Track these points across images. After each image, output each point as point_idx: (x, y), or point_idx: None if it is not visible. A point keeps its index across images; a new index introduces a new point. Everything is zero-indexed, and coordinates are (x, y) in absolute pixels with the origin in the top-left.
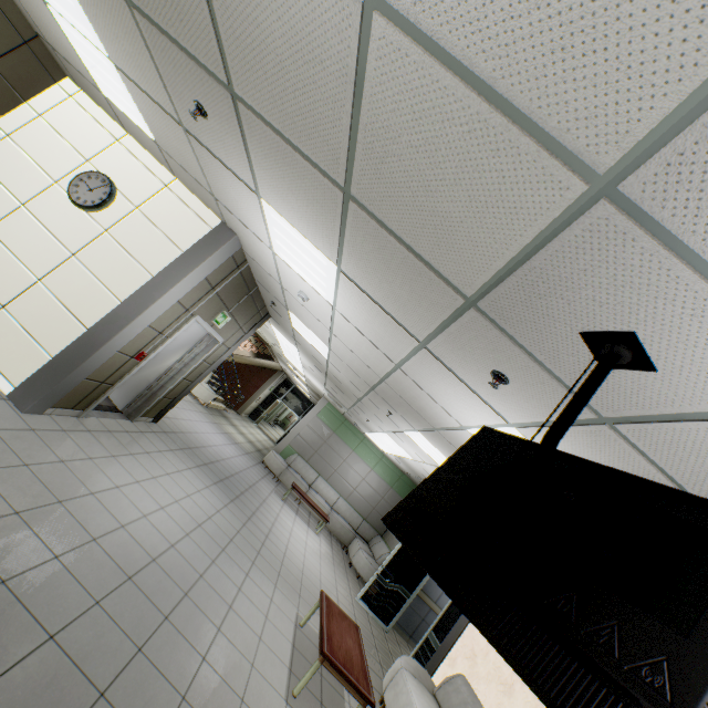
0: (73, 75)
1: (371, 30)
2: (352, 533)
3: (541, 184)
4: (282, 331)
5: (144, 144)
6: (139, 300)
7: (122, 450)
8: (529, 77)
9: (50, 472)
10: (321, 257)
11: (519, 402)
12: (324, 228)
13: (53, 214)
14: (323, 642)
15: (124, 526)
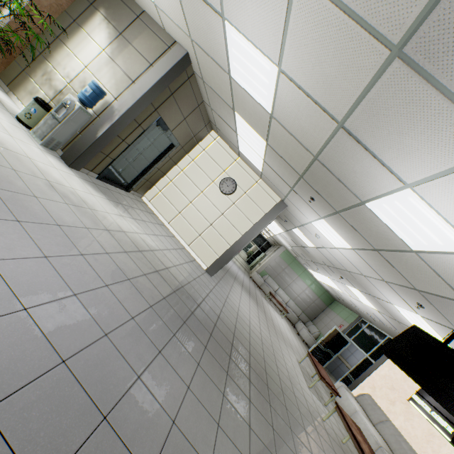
0: (220, 134)
1: (410, 252)
2: (297, 318)
3: (452, 294)
4: (278, 224)
5: (249, 165)
6: (249, 234)
7: (229, 286)
8: (453, 284)
9: (229, 302)
10: (344, 242)
11: (426, 313)
12: (355, 243)
13: (213, 196)
14: (319, 372)
15: (249, 321)
